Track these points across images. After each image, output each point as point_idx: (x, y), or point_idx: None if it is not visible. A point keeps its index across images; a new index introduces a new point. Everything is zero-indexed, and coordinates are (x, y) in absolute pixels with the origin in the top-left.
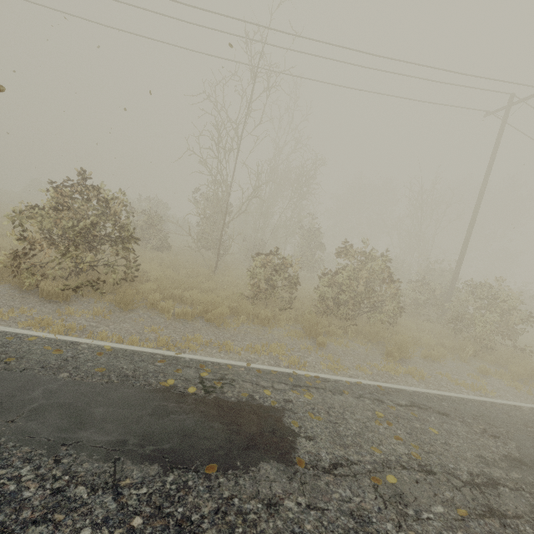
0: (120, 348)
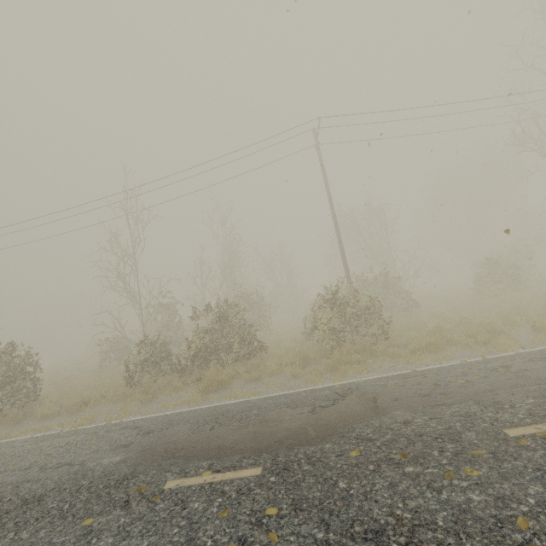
0: None
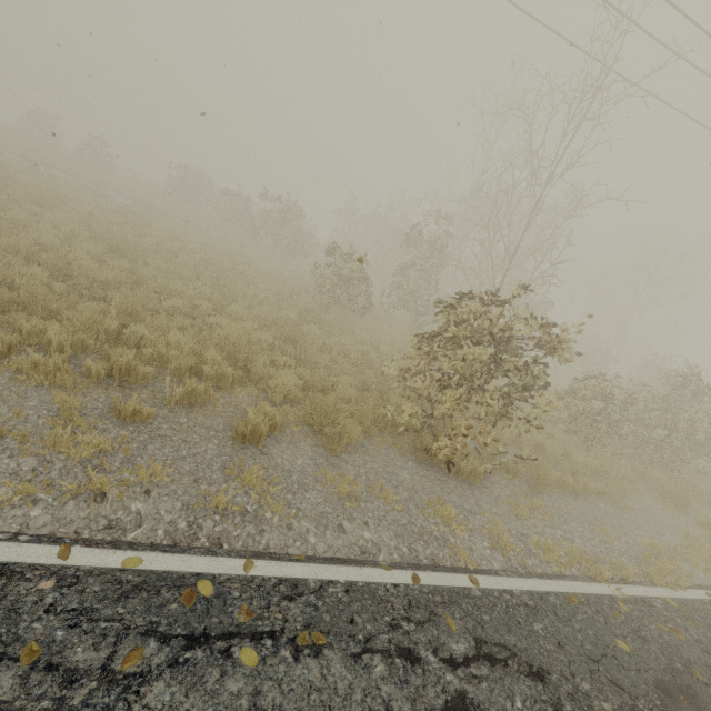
0: (674, 599)
